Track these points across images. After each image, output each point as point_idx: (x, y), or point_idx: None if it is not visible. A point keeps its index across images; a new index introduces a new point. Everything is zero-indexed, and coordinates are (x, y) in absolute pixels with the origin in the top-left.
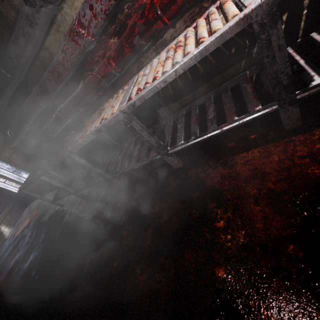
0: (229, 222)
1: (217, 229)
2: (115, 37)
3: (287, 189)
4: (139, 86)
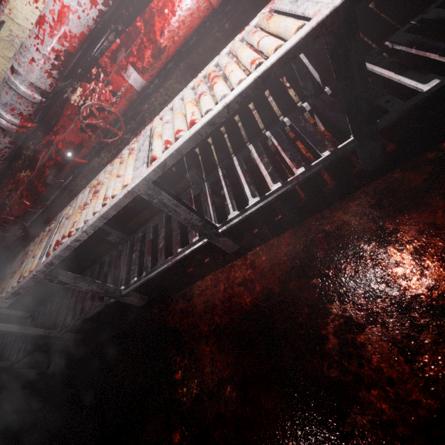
0: (185, 371)
1: (175, 382)
2: (26, 170)
3: (228, 323)
4: (58, 238)
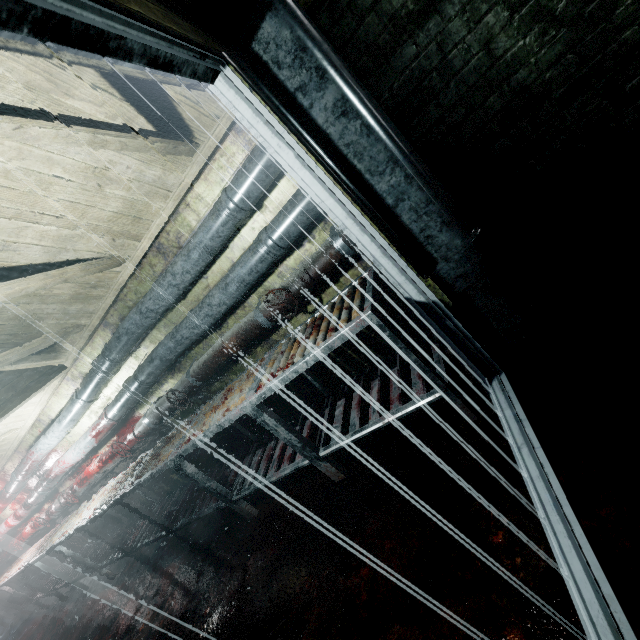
0: None
1: None
2: (11, 540)
3: None
4: None
